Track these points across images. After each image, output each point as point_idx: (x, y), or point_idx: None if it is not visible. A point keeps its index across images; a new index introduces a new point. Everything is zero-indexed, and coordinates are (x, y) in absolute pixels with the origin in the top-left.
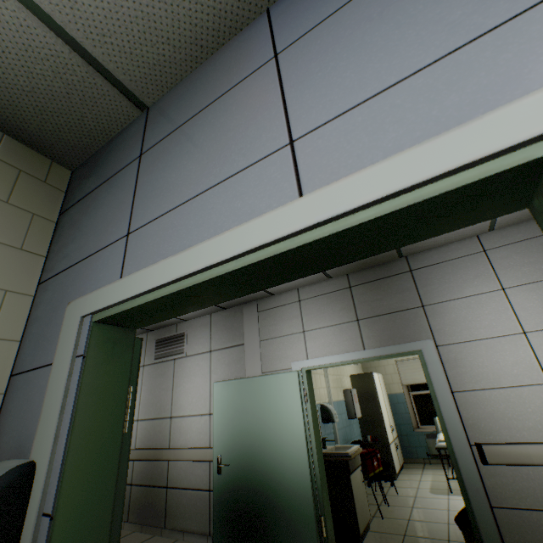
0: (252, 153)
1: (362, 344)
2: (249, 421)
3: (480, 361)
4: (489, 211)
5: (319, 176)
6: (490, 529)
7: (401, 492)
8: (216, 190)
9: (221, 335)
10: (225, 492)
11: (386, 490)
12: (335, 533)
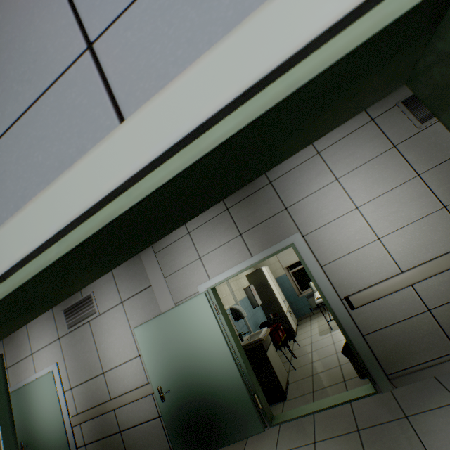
0: (39, 75)
1: (249, 253)
2: (176, 348)
3: (334, 238)
4: (370, 95)
5: (141, 86)
6: (366, 351)
7: (302, 344)
8: (4, 143)
9: (127, 285)
10: (173, 413)
11: (292, 347)
12: (267, 398)
